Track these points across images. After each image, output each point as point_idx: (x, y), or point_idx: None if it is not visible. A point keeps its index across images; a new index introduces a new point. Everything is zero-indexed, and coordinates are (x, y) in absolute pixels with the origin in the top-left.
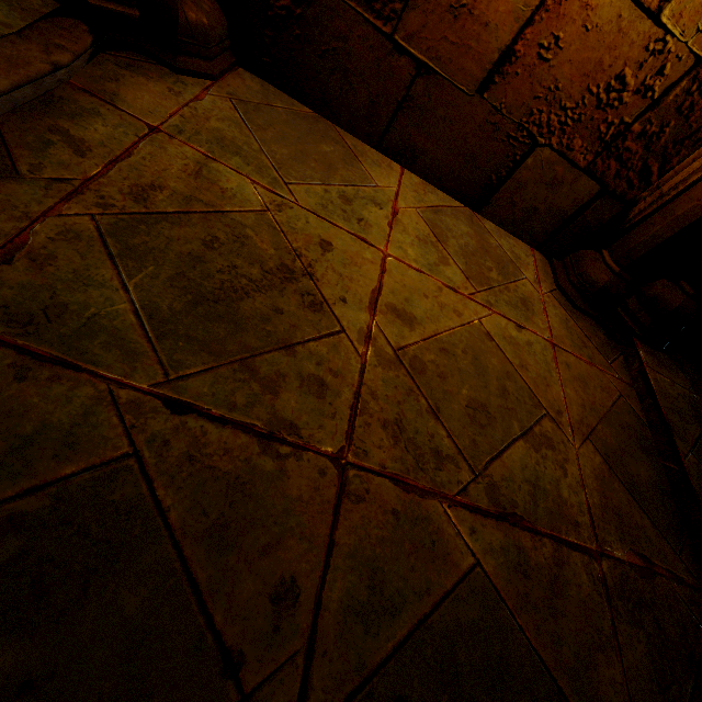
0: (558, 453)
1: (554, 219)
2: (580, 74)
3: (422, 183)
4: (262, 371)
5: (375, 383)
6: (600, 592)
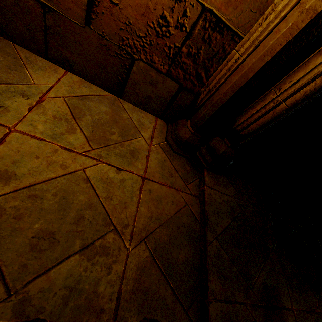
0: (110, 257)
1: (162, 102)
2: (140, 14)
3: (80, 81)
4: None
5: None
6: None
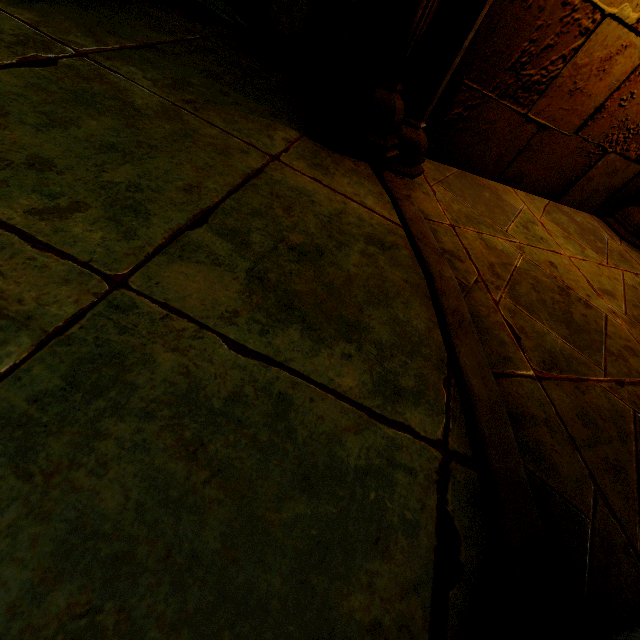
0: None
1: (608, 193)
2: None
3: (526, 195)
4: (614, 352)
5: (639, 338)
6: None
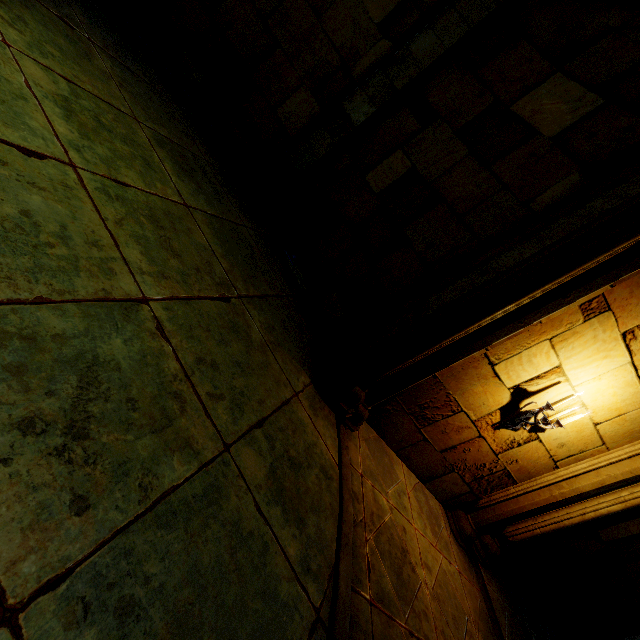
0: None
1: (451, 495)
2: (474, 459)
3: (408, 470)
4: (416, 610)
5: (434, 610)
6: None
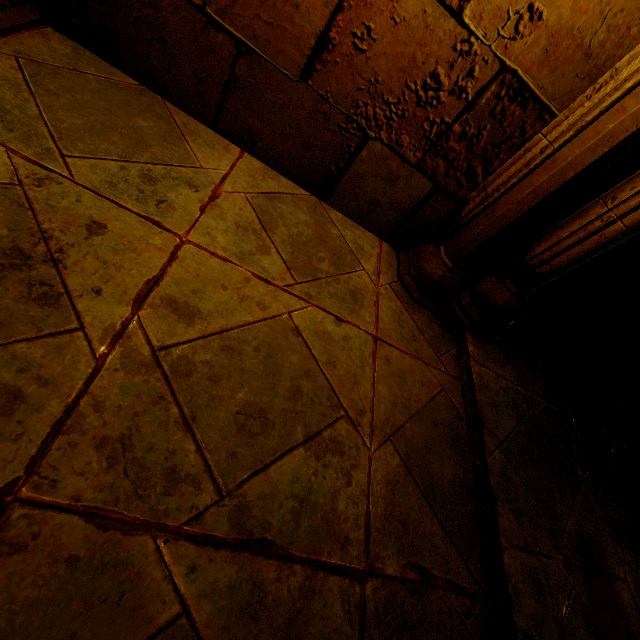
0: (347, 459)
1: (396, 213)
2: (397, 68)
3: (264, 168)
4: None
5: (107, 391)
6: (354, 622)
